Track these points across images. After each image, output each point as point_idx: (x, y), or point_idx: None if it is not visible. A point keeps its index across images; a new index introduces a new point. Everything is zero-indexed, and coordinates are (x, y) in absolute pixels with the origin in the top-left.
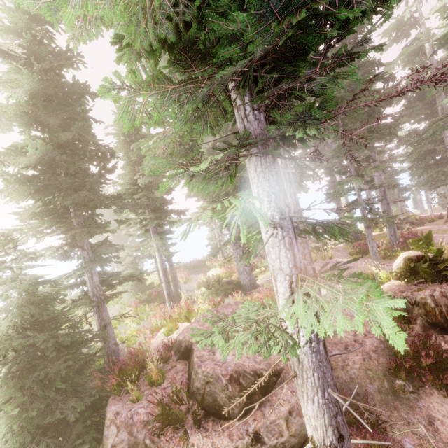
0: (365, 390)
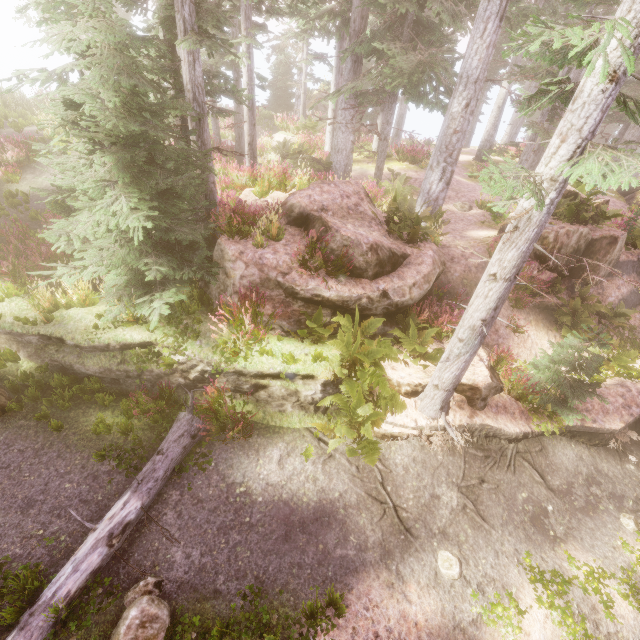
0: (464, 288)
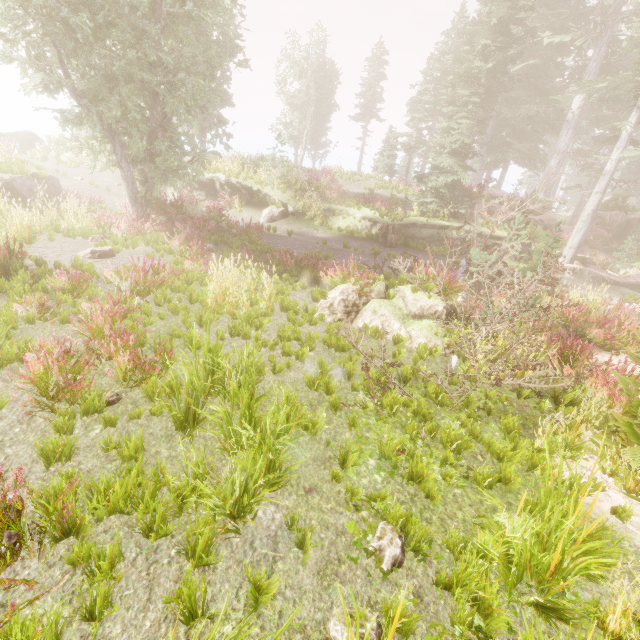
0: (567, 233)
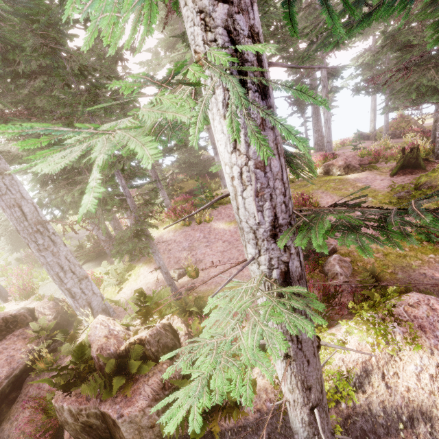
0: None
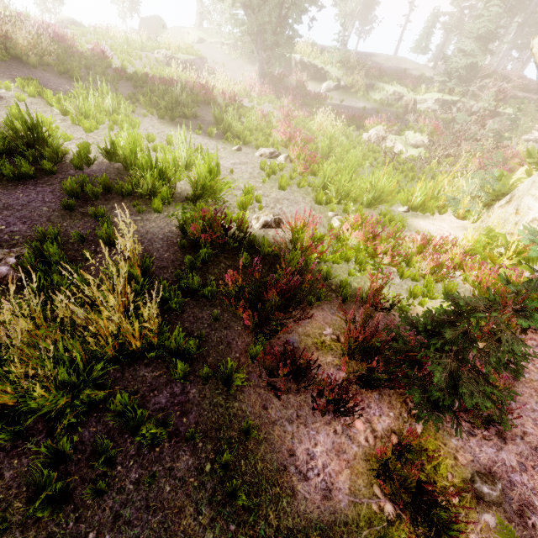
0: None
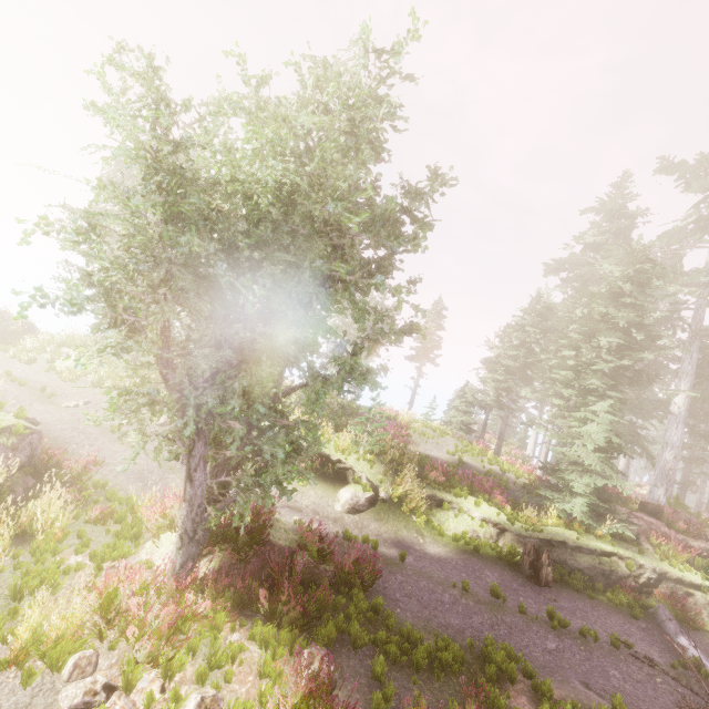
0: None
